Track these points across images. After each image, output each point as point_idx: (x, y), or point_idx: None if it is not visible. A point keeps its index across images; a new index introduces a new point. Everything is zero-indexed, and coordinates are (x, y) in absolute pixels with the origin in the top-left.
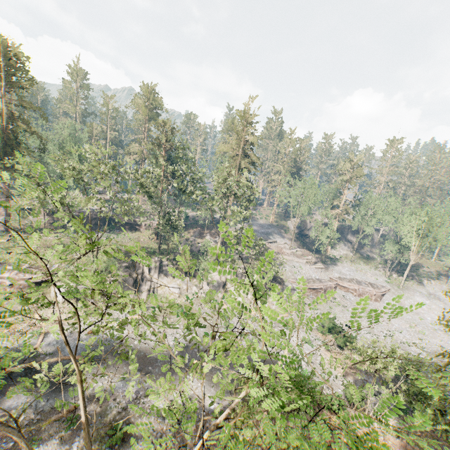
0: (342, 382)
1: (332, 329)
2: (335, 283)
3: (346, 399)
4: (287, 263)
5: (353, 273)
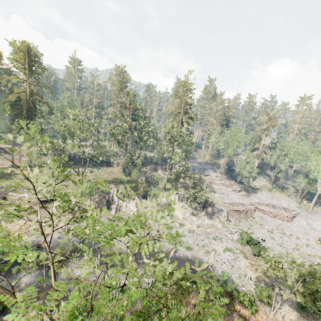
0: (254, 282)
1: (250, 241)
2: (255, 207)
3: (257, 296)
4: (217, 191)
5: (269, 200)
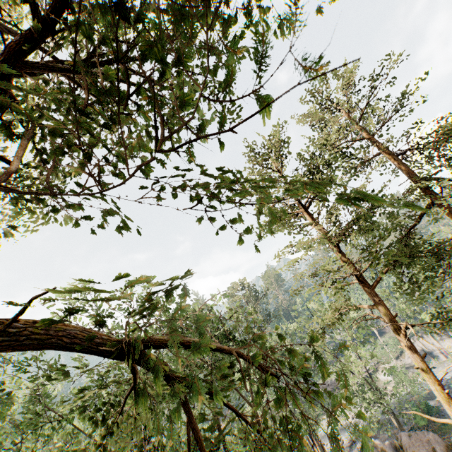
0: None
1: None
2: None
3: None
4: None
5: None
